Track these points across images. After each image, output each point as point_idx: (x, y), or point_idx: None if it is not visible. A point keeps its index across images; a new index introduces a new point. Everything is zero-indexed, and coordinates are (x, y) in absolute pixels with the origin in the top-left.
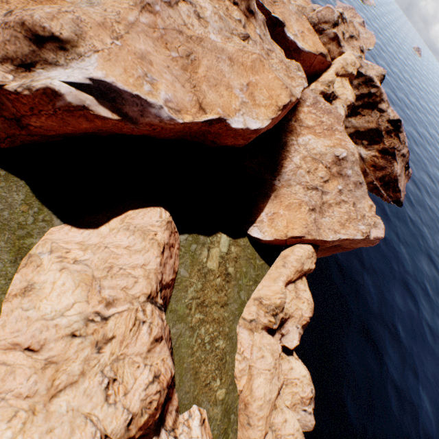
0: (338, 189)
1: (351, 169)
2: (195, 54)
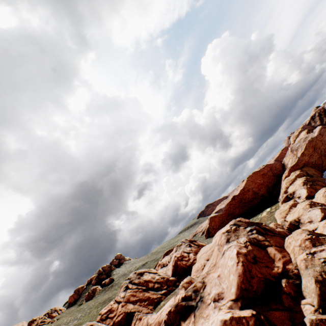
0: (299, 151)
1: (298, 144)
2: None
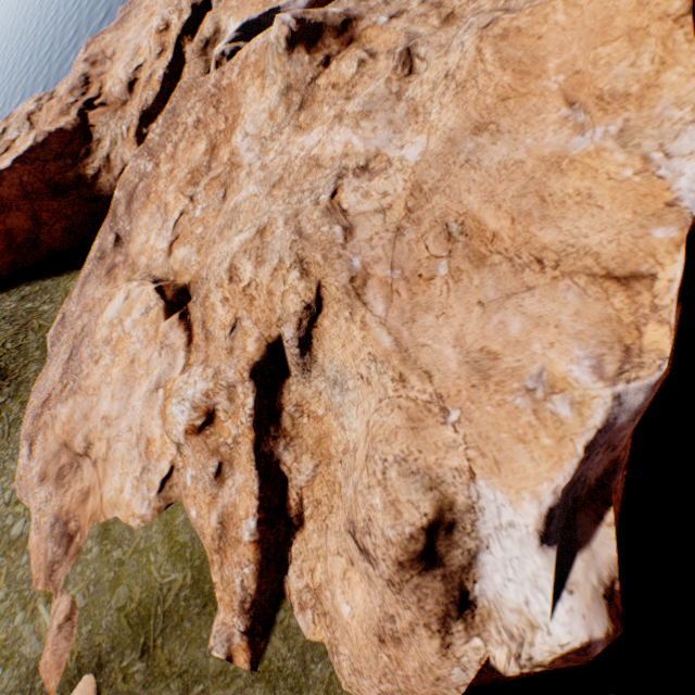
0: None
1: None
2: (448, 219)
